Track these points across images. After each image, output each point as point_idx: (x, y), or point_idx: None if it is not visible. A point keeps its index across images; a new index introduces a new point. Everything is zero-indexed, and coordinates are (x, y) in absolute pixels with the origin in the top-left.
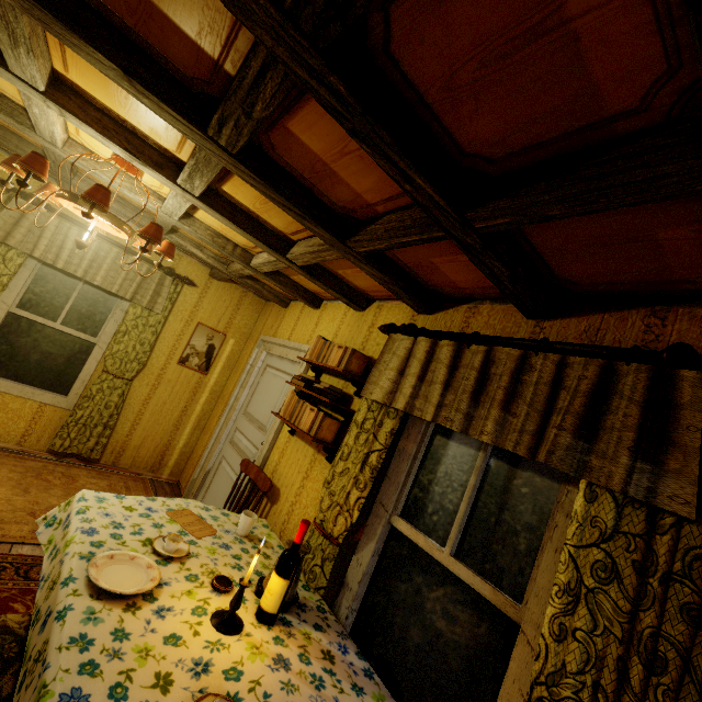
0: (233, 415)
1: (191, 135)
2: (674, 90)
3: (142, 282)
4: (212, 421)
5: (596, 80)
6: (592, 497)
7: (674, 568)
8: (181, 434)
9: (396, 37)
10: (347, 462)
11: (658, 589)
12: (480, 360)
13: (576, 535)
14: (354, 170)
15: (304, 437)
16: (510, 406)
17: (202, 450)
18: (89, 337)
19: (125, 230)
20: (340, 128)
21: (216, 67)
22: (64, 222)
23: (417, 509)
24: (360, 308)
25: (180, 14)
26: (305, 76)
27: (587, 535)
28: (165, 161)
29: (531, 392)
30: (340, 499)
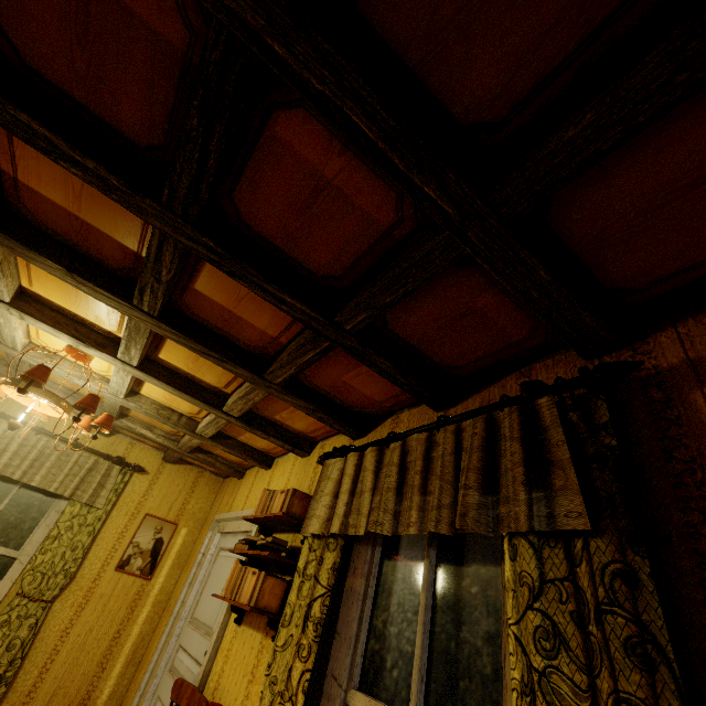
0: (176, 627)
1: (121, 308)
2: (409, 205)
3: (86, 475)
4: (151, 647)
5: (365, 210)
6: (514, 552)
7: (599, 597)
8: (107, 678)
9: (243, 211)
10: (289, 627)
11: (598, 634)
12: (399, 454)
13: (514, 608)
14: (252, 311)
15: (252, 621)
16: (427, 486)
17: (133, 697)
18: (10, 551)
19: (62, 406)
20: (231, 280)
21: (137, 257)
22: None
23: (375, 669)
24: (305, 453)
25: (109, 228)
26: (187, 241)
27: (520, 600)
28: (108, 342)
29: (439, 465)
30: (281, 684)
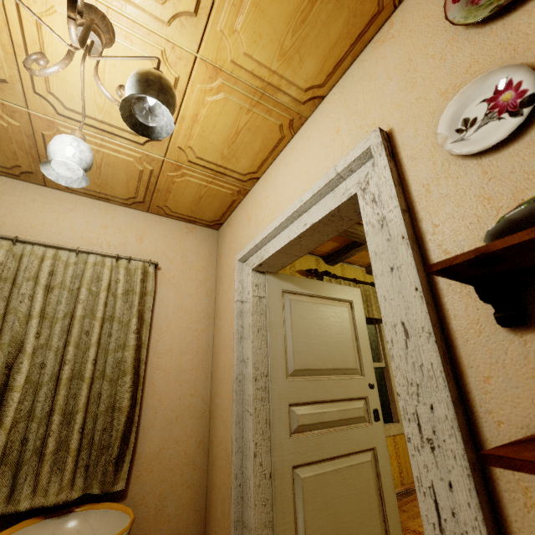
0: None
1: None
2: None
3: None
4: None
5: None
6: None
7: None
8: None
9: None
10: None
11: None
12: None
13: None
14: None
15: None
16: None
17: None
18: (380, 363)
19: None
20: None
21: None
22: (344, 281)
23: None
24: None
25: None
26: None
27: None
28: None
29: None
30: None
